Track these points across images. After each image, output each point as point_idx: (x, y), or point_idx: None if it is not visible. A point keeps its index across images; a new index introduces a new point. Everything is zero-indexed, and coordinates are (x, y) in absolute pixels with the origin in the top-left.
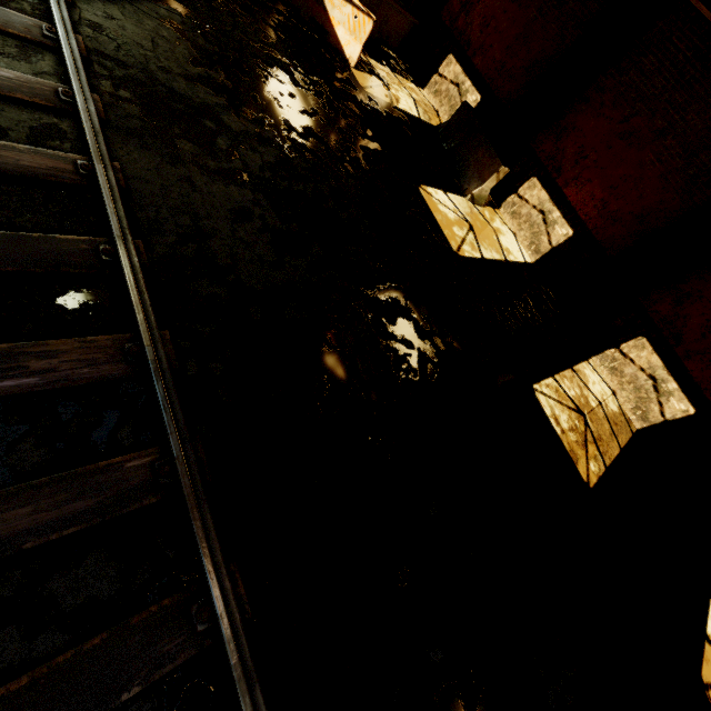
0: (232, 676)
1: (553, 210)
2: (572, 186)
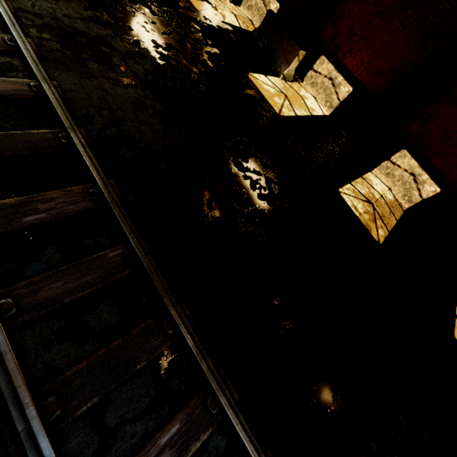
0: (192, 352)
1: (338, 76)
2: (348, 56)
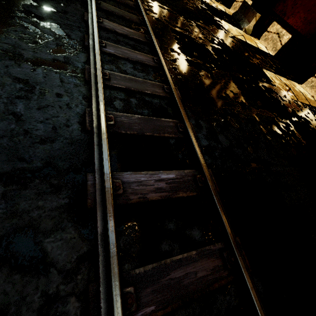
0: (147, 24)
1: (282, 30)
2: (290, 17)
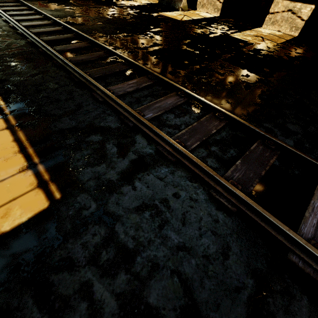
0: (138, 65)
1: None
2: None
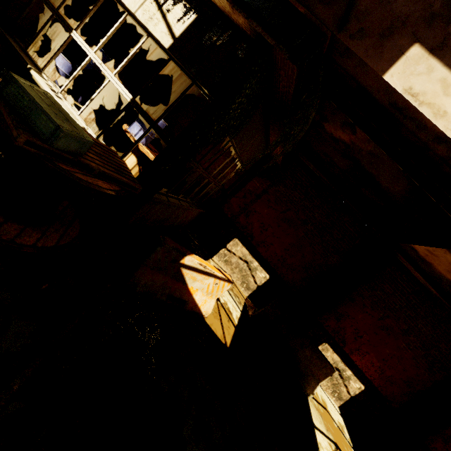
0: None
1: (346, 369)
2: (356, 354)
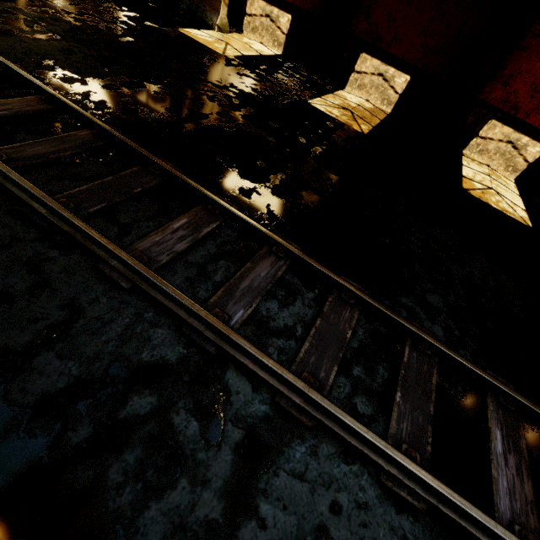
0: (182, 179)
1: (272, 9)
2: None
